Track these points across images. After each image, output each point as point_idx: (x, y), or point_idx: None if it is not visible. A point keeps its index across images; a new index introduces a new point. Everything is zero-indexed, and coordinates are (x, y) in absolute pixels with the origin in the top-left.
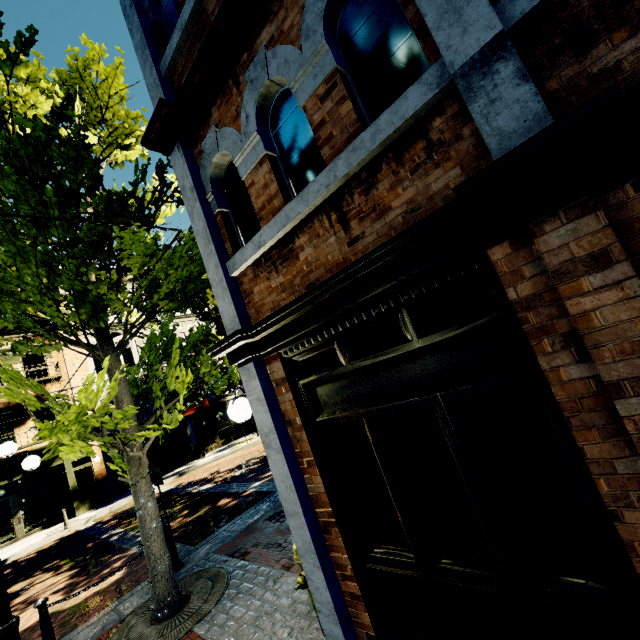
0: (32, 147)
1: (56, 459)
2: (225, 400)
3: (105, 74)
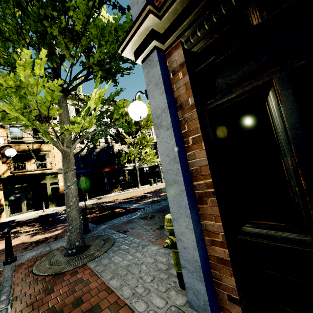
0: None
1: (43, 180)
2: (125, 169)
3: None
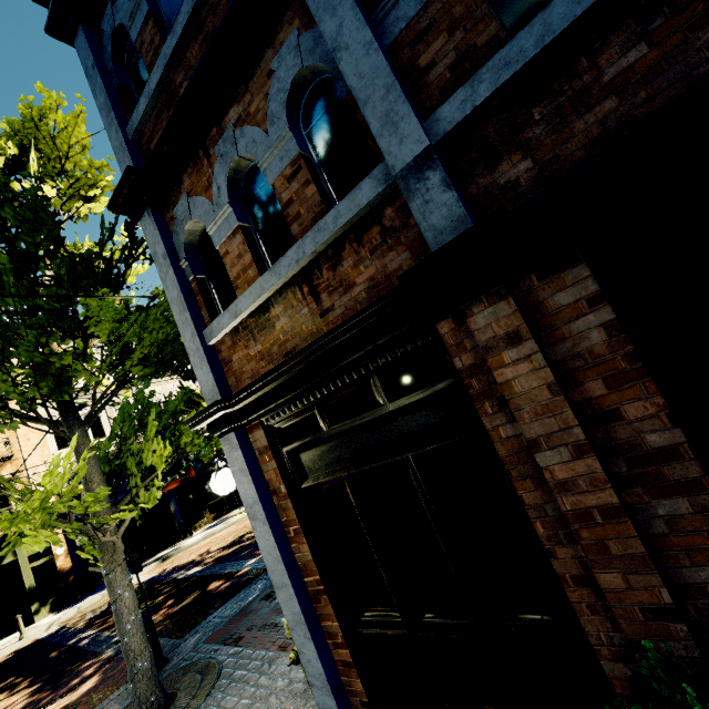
0: None
1: (8, 555)
2: (215, 468)
3: (64, 123)
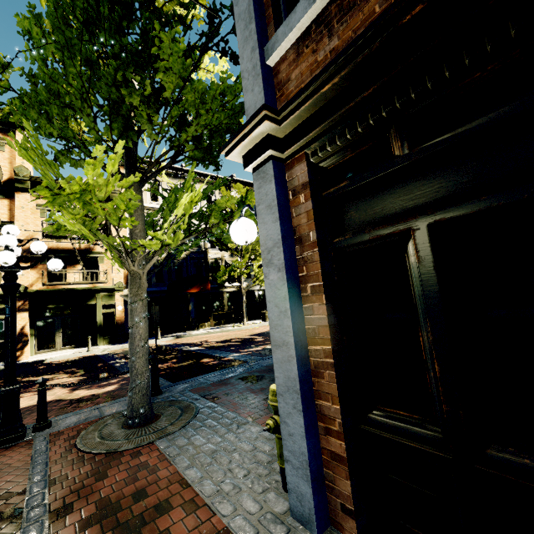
0: None
1: (91, 299)
2: (223, 291)
3: None
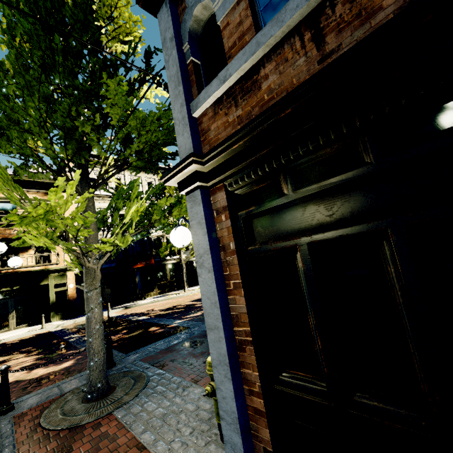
0: (50, 2)
1: (44, 280)
2: (166, 263)
3: None
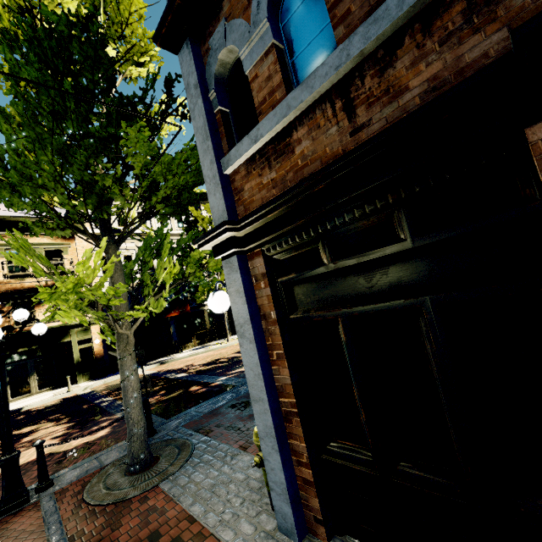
0: (55, 40)
1: (65, 336)
2: (204, 309)
3: None
